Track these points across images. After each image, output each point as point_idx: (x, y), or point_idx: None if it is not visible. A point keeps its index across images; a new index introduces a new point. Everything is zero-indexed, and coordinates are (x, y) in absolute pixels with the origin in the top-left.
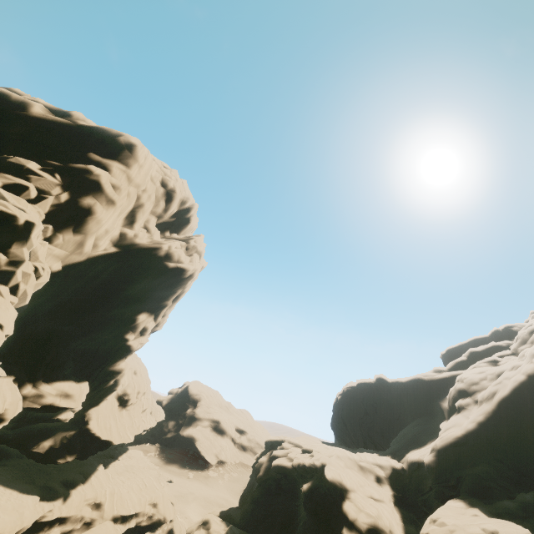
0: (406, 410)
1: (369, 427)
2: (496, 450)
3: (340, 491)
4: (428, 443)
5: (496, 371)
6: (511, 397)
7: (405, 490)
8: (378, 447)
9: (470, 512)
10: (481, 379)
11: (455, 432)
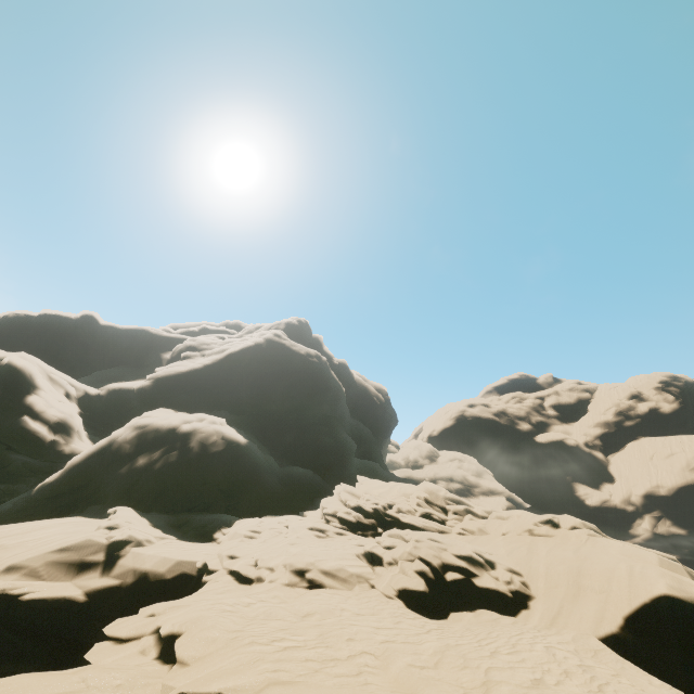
0: (107, 359)
1: None
2: (208, 386)
3: (28, 384)
4: (137, 380)
5: (227, 341)
6: (239, 354)
7: (96, 412)
8: None
9: (180, 413)
10: (213, 343)
11: (181, 369)
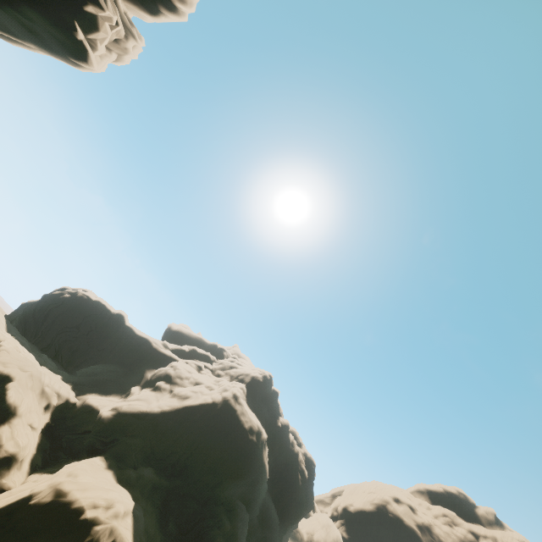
0: (114, 351)
1: (68, 339)
2: (154, 432)
3: (9, 413)
4: (112, 395)
5: (198, 379)
6: (194, 408)
7: (61, 422)
8: (58, 358)
9: (106, 473)
10: (186, 377)
11: (143, 407)
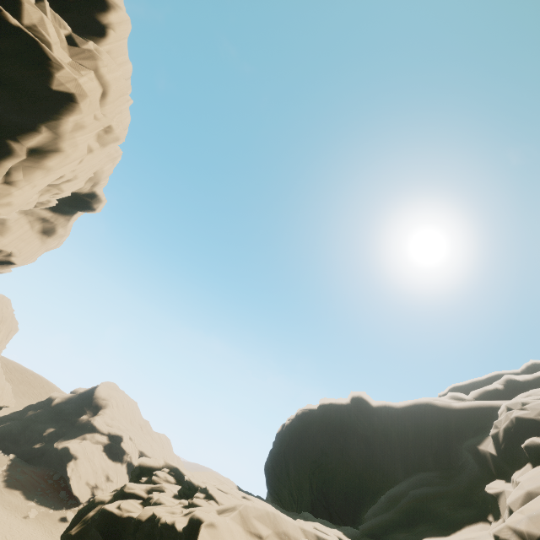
0: (395, 458)
1: (326, 478)
2: None
3: None
4: (464, 526)
5: None
6: None
7: None
8: (335, 518)
9: None
10: None
11: None
